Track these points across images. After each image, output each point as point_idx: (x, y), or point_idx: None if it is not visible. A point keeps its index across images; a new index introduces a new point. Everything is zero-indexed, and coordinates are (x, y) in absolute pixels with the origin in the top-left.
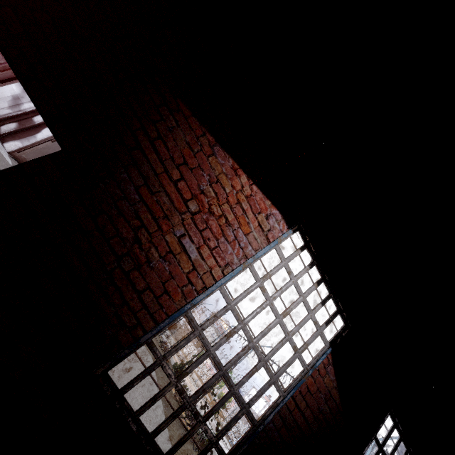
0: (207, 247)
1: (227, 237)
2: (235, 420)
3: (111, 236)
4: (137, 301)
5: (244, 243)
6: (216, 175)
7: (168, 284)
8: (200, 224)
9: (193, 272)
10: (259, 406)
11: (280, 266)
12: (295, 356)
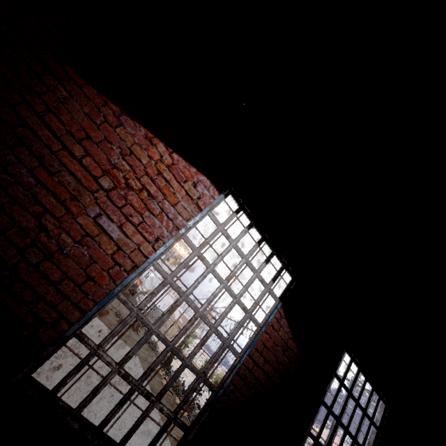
0: (131, 223)
1: (153, 211)
2: (192, 391)
3: (7, 227)
4: (55, 294)
5: (173, 214)
6: (128, 147)
7: (91, 270)
8: (118, 201)
9: (118, 253)
10: None
11: (216, 232)
12: (246, 317)
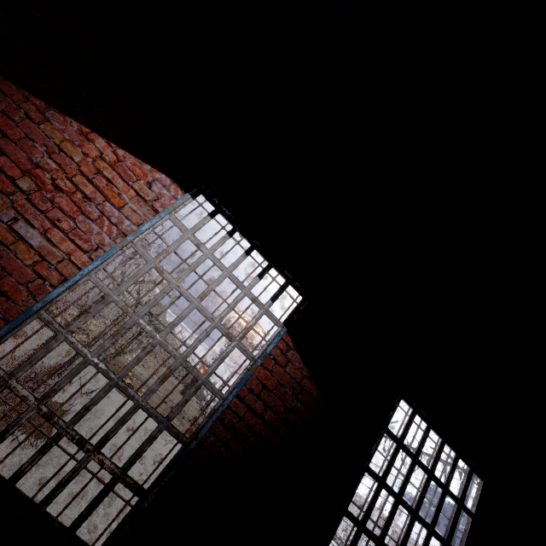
0: (59, 230)
1: (90, 215)
2: (149, 441)
3: None
4: None
5: (118, 219)
6: (56, 145)
7: (3, 283)
8: (42, 204)
9: (41, 264)
10: (365, 488)
11: (181, 239)
12: (231, 346)
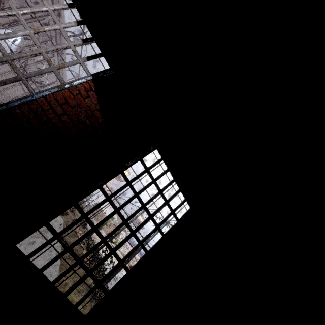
0: None
1: None
2: None
3: None
4: None
5: None
6: None
7: None
8: None
9: None
10: None
11: None
12: (49, 68)
